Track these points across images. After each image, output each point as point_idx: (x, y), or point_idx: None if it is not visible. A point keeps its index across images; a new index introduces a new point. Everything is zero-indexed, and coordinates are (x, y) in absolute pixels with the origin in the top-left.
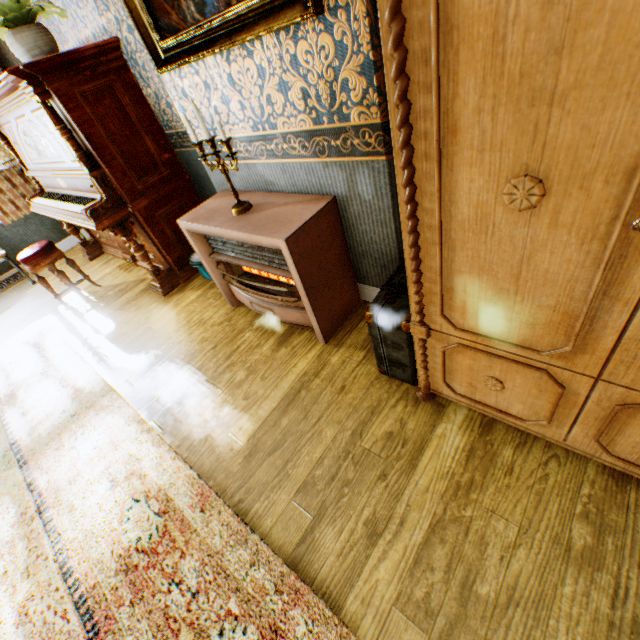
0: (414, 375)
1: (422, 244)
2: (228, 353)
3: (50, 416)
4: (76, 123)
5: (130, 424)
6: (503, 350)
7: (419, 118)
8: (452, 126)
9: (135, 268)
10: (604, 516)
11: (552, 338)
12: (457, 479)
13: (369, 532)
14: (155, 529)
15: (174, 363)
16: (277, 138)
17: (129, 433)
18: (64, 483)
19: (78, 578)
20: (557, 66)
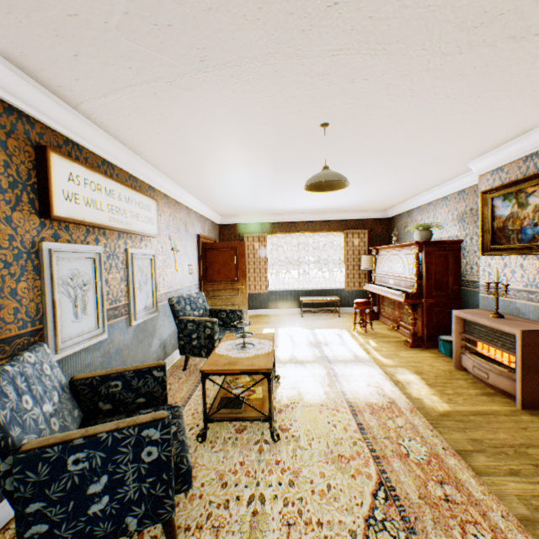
0: None
1: None
2: (443, 381)
3: (341, 356)
4: (424, 262)
5: (379, 375)
6: None
7: None
8: None
9: (394, 331)
10: None
11: None
12: None
13: (510, 471)
14: (384, 404)
15: (407, 370)
16: (537, 293)
17: (378, 377)
18: (345, 374)
19: (347, 397)
20: None
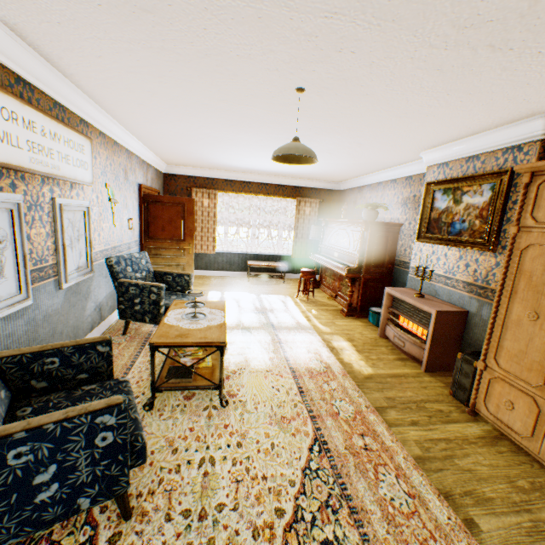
0: (468, 397)
1: (495, 324)
2: (370, 348)
3: (285, 323)
4: (368, 241)
5: (318, 342)
6: (516, 382)
7: (506, 286)
8: (515, 291)
9: (332, 300)
10: (542, 488)
11: (536, 378)
12: (467, 437)
13: (412, 422)
14: (321, 369)
15: (342, 337)
16: (452, 279)
17: (317, 344)
18: (288, 341)
19: (290, 363)
20: (543, 287)
